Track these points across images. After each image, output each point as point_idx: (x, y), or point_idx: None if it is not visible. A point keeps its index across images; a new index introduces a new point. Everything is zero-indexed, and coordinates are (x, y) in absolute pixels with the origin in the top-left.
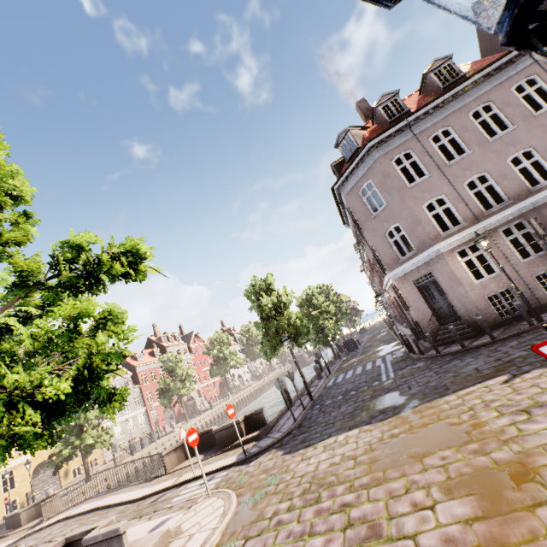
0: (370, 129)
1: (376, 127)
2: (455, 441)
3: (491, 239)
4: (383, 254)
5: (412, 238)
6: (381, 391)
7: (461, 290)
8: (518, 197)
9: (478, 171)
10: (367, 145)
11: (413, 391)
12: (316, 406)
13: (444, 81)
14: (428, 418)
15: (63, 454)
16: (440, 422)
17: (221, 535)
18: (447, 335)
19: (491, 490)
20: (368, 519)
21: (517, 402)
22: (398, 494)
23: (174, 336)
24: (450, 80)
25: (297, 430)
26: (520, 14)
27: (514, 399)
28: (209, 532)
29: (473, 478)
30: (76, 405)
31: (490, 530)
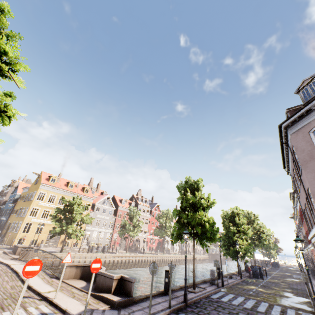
0: None
1: None
2: None
3: None
4: None
5: None
6: None
7: None
8: None
9: None
10: None
11: None
12: (182, 313)
13: None
14: None
15: (56, 229)
16: None
17: None
18: None
19: None
20: None
21: None
22: None
23: (146, 200)
24: None
25: None
26: None
27: None
28: None
29: None
30: None
31: None
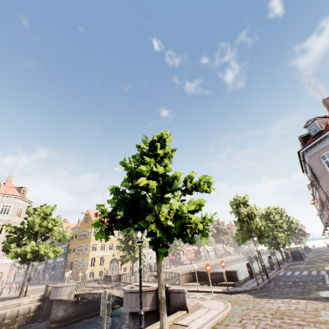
0: None
1: None
2: None
3: None
4: None
5: None
6: (325, 288)
7: None
8: None
9: None
10: None
11: None
12: (271, 282)
13: None
14: None
15: (127, 257)
16: None
17: (227, 314)
18: None
19: None
20: None
21: None
22: None
23: None
24: None
25: (260, 289)
26: None
27: None
28: (220, 310)
29: None
30: (198, 233)
31: None
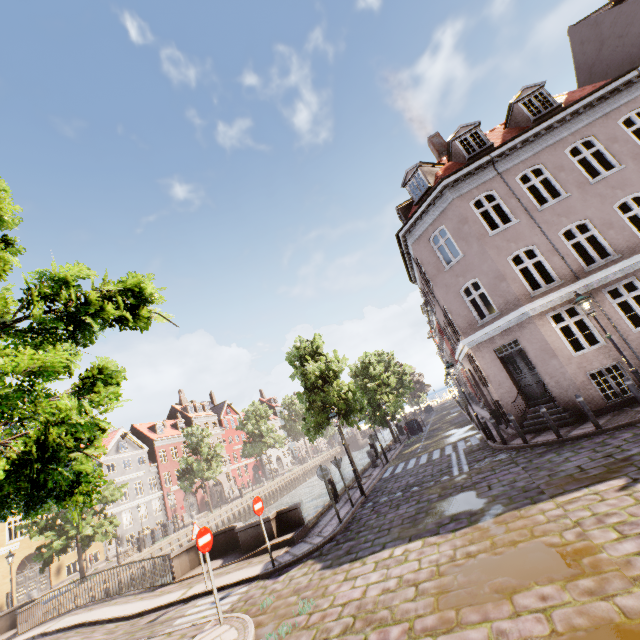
0: (444, 166)
1: (452, 164)
2: (559, 572)
3: (593, 302)
4: (457, 315)
5: (494, 297)
6: (452, 490)
7: (556, 363)
8: (628, 250)
9: (577, 218)
10: (441, 184)
11: (494, 493)
12: (368, 503)
13: (535, 112)
14: (517, 533)
15: (54, 546)
16: (535, 541)
17: None
18: (537, 420)
19: None
20: None
21: None
22: None
23: (203, 405)
24: (543, 111)
25: (342, 535)
26: None
27: (639, 514)
28: None
29: (591, 636)
30: (18, 497)
31: None
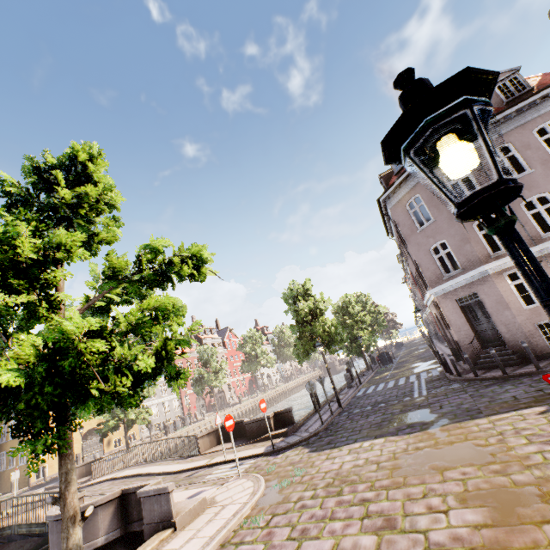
0: None
1: None
2: (479, 460)
3: (547, 264)
4: (426, 269)
5: (458, 256)
6: (411, 407)
7: (509, 314)
8: None
9: (538, 191)
10: None
11: (444, 411)
12: (344, 413)
13: (509, 95)
14: (455, 437)
15: (110, 424)
16: (467, 442)
17: (251, 509)
18: (489, 359)
19: (505, 505)
20: (385, 513)
21: (549, 433)
22: (416, 497)
23: (211, 329)
24: (515, 94)
25: (324, 432)
26: (458, 216)
27: (547, 430)
28: (241, 505)
29: (489, 493)
30: (154, 378)
31: (496, 535)
